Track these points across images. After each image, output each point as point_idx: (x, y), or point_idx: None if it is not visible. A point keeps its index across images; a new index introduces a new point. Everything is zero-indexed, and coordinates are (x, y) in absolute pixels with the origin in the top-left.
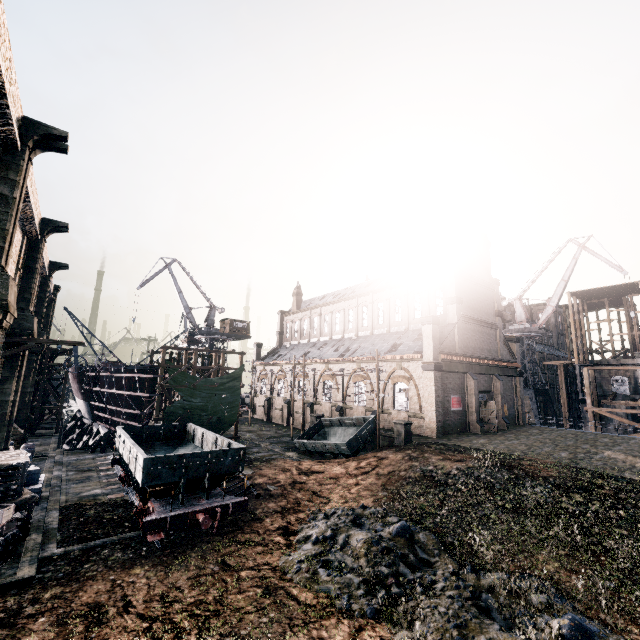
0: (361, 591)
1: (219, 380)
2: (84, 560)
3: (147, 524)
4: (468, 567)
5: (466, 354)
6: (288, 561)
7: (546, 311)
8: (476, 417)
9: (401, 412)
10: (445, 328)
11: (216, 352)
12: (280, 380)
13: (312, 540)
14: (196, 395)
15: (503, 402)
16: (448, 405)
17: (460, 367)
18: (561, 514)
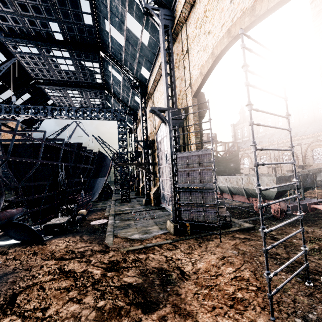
0: None
1: (229, 157)
2: (260, 224)
3: (292, 207)
4: None
5: None
6: None
7: None
8: None
9: None
10: None
11: (225, 143)
12: (244, 159)
13: None
14: (220, 165)
15: None
16: None
17: None
18: None
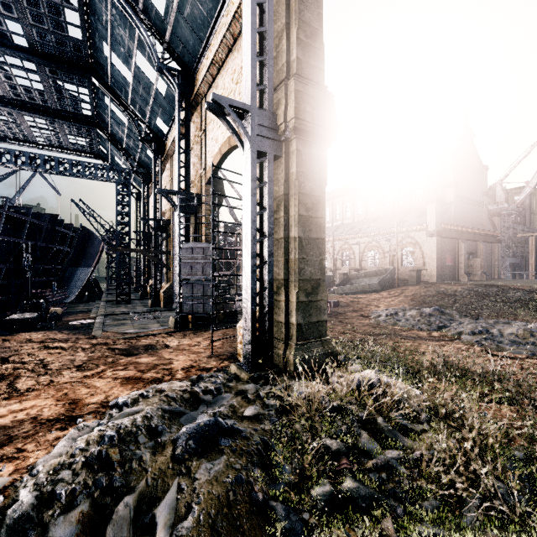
0: (424, 325)
1: None
2: None
3: None
4: (479, 318)
5: (459, 225)
6: (376, 321)
7: (524, 192)
8: (464, 270)
9: (408, 267)
10: (444, 206)
11: None
12: None
13: (383, 315)
14: None
15: (484, 261)
16: (444, 261)
17: (454, 234)
18: (534, 301)
